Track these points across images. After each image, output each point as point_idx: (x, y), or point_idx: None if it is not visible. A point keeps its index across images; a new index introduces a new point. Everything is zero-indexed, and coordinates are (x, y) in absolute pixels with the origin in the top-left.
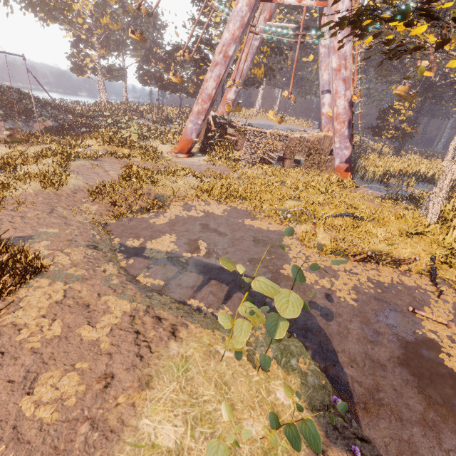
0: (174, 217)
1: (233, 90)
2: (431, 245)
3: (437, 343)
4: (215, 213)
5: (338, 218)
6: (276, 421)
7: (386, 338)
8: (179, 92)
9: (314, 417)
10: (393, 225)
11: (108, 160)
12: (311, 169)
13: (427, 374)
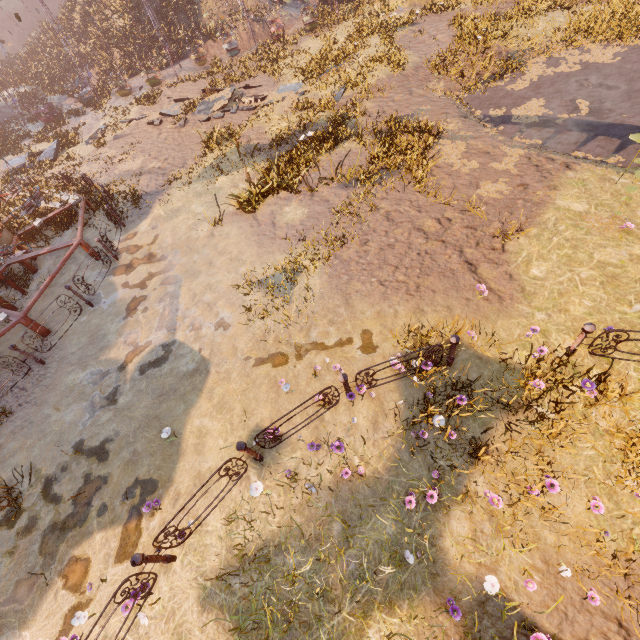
0: (537, 79)
1: None
2: None
3: None
4: (599, 62)
5: None
6: None
7: None
8: None
9: None
10: None
11: (426, 21)
12: None
13: None
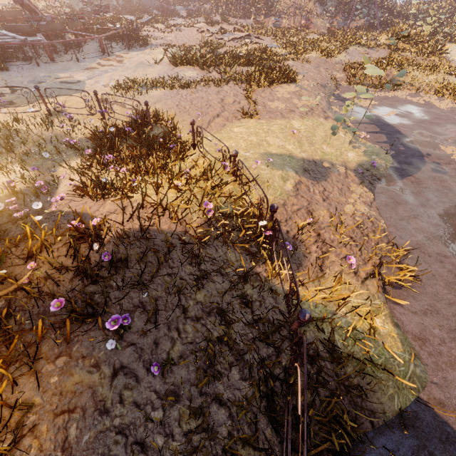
0: (392, 96)
1: None
2: None
3: None
4: (437, 105)
5: None
6: (334, 134)
7: None
8: None
9: (356, 166)
10: None
11: (381, 51)
12: None
13: None
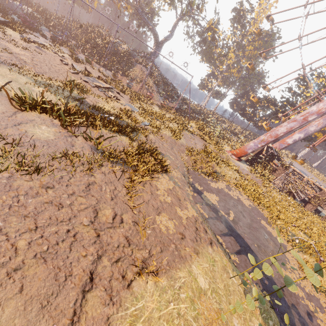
0: (220, 188)
1: (293, 138)
2: None
3: None
4: (244, 202)
5: None
6: None
7: None
8: (250, 121)
9: None
10: None
11: (197, 138)
12: None
13: None
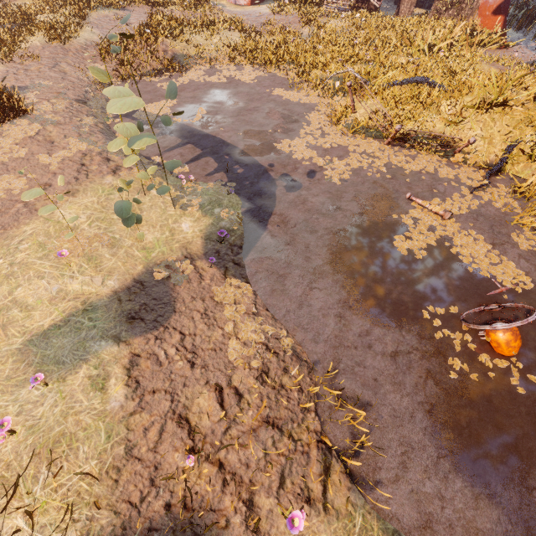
0: (188, 82)
1: None
2: (521, 126)
3: (407, 228)
4: (242, 80)
5: (409, 88)
6: (139, 220)
7: (344, 214)
8: None
9: (204, 243)
10: (476, 94)
11: (139, 10)
12: (442, 17)
13: (358, 245)
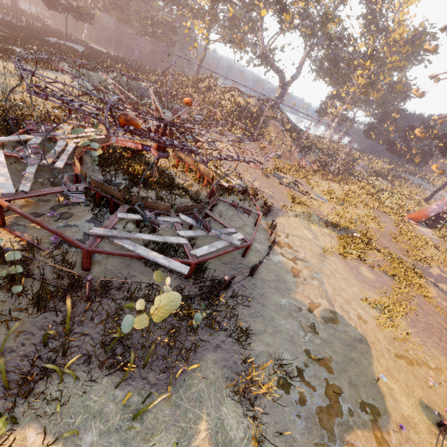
0: (439, 274)
1: None
2: None
3: None
4: None
5: None
6: None
7: None
8: (403, 157)
9: None
10: None
11: (377, 212)
12: None
13: None
